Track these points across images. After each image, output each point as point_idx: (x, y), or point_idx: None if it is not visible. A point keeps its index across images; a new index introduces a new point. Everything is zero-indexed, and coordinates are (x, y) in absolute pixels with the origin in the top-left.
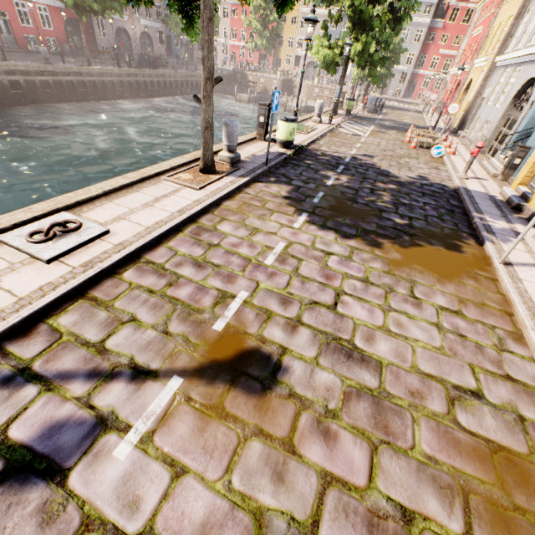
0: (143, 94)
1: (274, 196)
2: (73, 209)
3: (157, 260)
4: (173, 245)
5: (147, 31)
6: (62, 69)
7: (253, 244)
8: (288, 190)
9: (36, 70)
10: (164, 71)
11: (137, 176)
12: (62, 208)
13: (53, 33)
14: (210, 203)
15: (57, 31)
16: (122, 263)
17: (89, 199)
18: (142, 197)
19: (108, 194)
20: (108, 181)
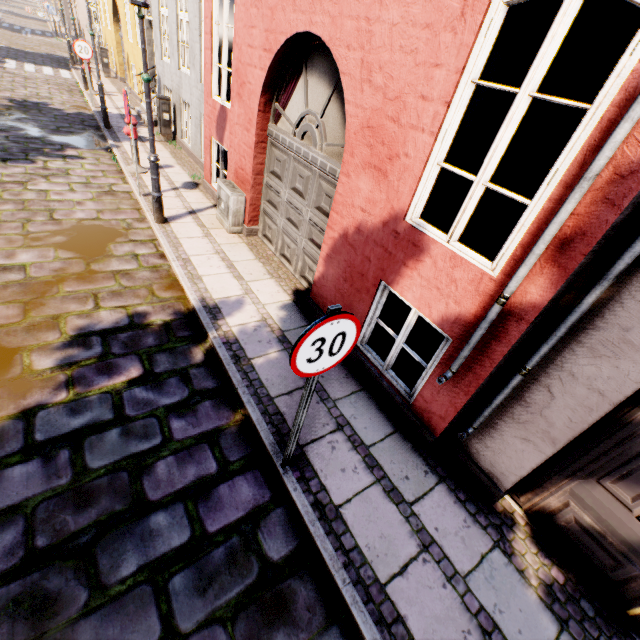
0: None
1: None
2: None
3: None
4: None
5: None
6: None
7: None
8: None
9: None
10: None
11: None
12: None
13: None
14: None
15: None
16: None
17: None
18: None
19: None
20: None
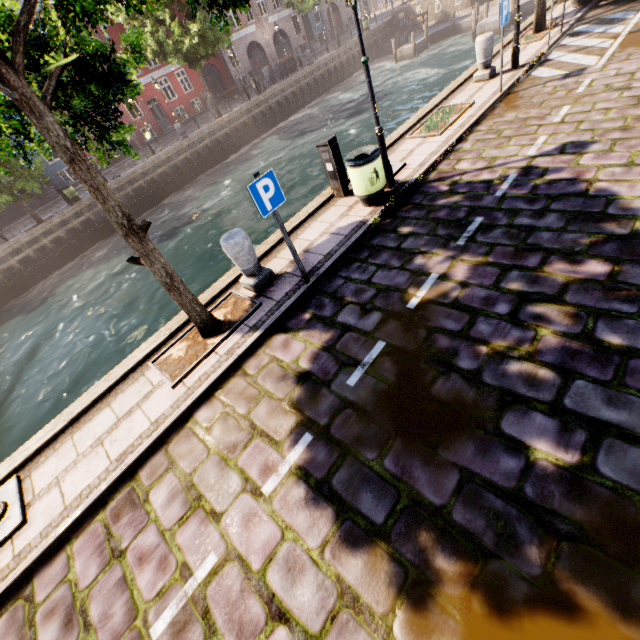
0: (279, 118)
1: (281, 377)
2: (34, 460)
3: (39, 592)
4: (76, 549)
5: (279, 27)
6: (195, 138)
7: (168, 556)
8: (318, 347)
9: (175, 153)
10: (296, 75)
11: (120, 372)
12: (20, 465)
13: (195, 93)
14: (167, 427)
15: (197, 88)
16: (7, 596)
17: (52, 438)
18: (104, 421)
19: (78, 418)
20: (86, 393)
